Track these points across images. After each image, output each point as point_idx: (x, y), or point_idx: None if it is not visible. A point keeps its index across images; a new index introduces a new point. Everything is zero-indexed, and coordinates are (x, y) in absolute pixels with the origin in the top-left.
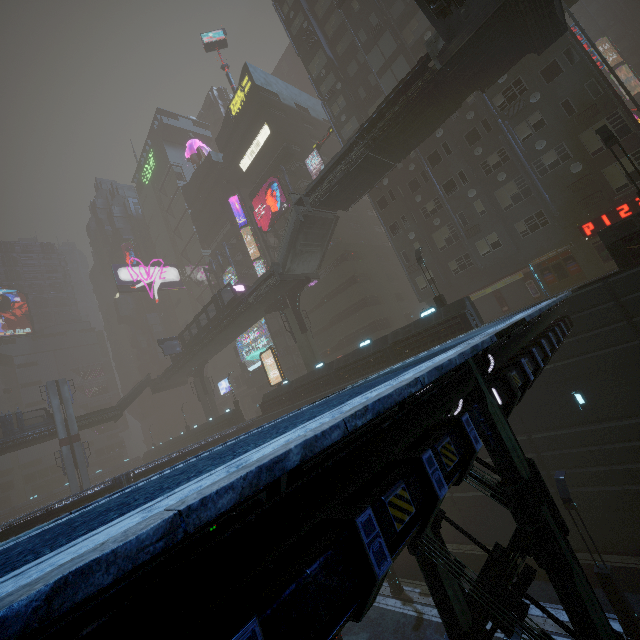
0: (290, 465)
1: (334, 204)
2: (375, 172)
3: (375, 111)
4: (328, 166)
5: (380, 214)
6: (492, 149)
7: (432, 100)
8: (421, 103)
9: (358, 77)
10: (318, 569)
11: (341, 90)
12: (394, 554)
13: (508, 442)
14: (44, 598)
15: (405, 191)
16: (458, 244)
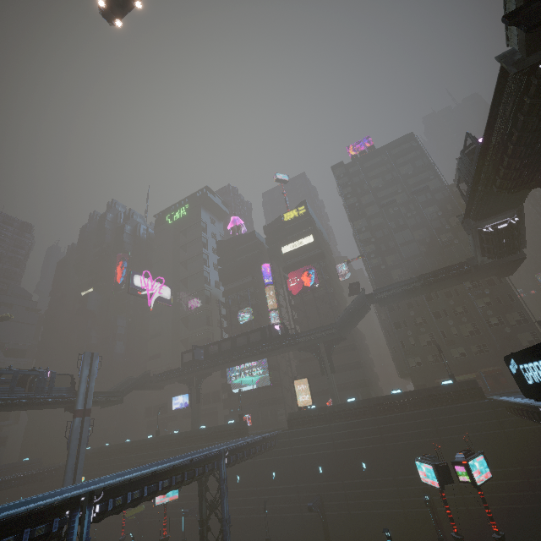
0: None
1: (382, 302)
2: (411, 295)
3: (431, 272)
4: (394, 284)
5: (388, 314)
6: (459, 304)
7: (458, 278)
8: (454, 278)
9: (382, 239)
10: None
11: (374, 242)
12: None
13: None
14: None
15: (403, 306)
16: (435, 346)
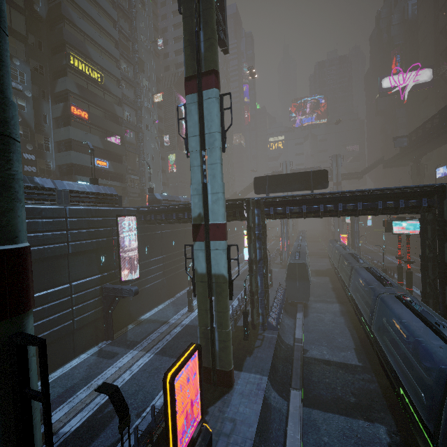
0: (366, 190)
1: None
2: None
3: None
4: None
5: None
6: None
7: None
8: None
9: None
10: (370, 203)
11: None
12: (387, 210)
13: (446, 210)
14: (348, 191)
15: None
16: None
